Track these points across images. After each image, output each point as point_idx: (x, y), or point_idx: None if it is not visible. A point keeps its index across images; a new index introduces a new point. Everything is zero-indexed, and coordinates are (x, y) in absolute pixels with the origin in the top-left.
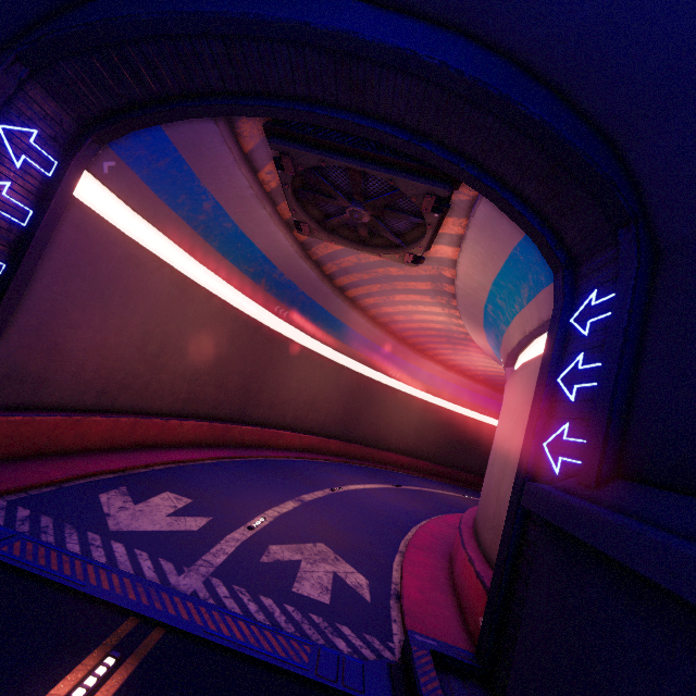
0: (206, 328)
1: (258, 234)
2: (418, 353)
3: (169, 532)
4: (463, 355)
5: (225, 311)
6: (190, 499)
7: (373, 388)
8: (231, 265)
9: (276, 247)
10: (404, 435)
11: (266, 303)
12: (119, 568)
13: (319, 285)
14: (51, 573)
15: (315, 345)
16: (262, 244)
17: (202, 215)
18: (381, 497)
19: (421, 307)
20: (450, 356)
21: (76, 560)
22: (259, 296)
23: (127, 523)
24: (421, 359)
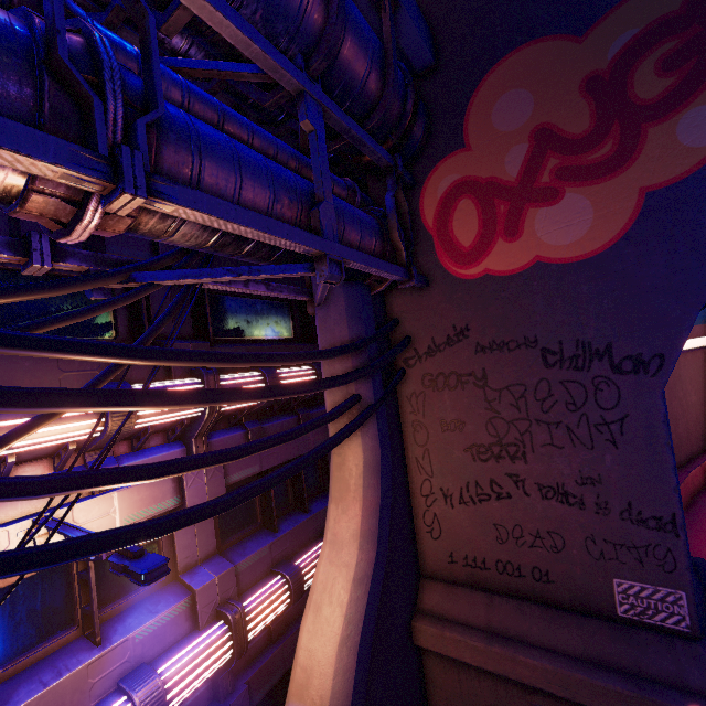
0: None
1: None
2: None
3: None
4: None
5: None
6: None
7: None
8: None
9: None
10: None
11: None
12: None
13: None
14: None
15: (688, 342)
16: None
17: None
18: None
19: None
20: None
21: None
22: None
23: None
24: None
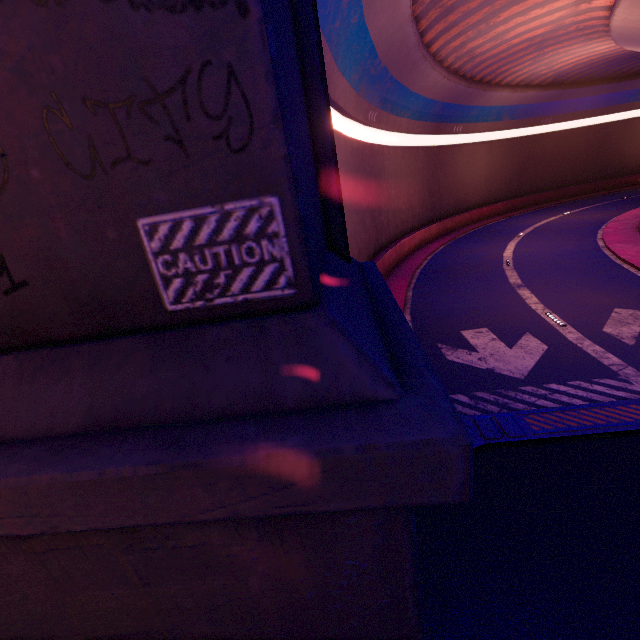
0: (345, 177)
1: (379, 12)
2: (485, 88)
3: (543, 359)
4: (545, 59)
5: (346, 147)
6: (483, 328)
7: (443, 156)
8: (345, 83)
9: (391, 21)
10: (477, 188)
11: (364, 115)
12: (598, 401)
13: (412, 54)
14: (597, 428)
15: (391, 139)
16: (377, 26)
17: (337, 20)
18: (538, 251)
19: (534, 12)
20: (523, 70)
21: (578, 411)
22: (359, 109)
23: (513, 368)
24: (487, 94)
